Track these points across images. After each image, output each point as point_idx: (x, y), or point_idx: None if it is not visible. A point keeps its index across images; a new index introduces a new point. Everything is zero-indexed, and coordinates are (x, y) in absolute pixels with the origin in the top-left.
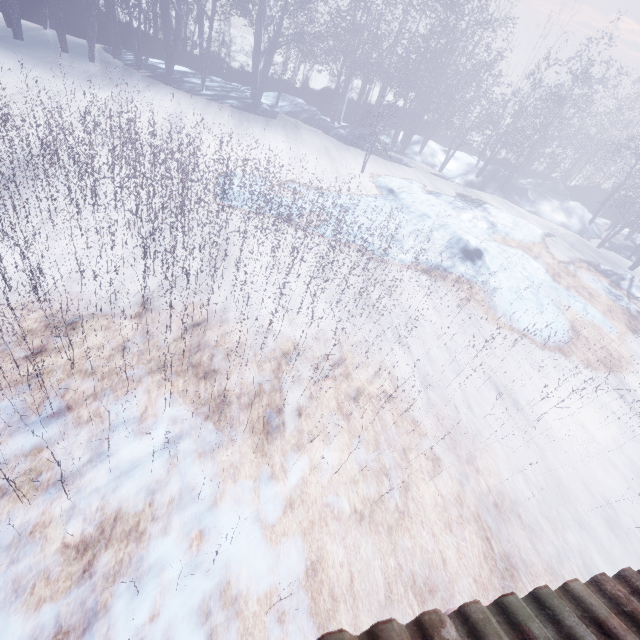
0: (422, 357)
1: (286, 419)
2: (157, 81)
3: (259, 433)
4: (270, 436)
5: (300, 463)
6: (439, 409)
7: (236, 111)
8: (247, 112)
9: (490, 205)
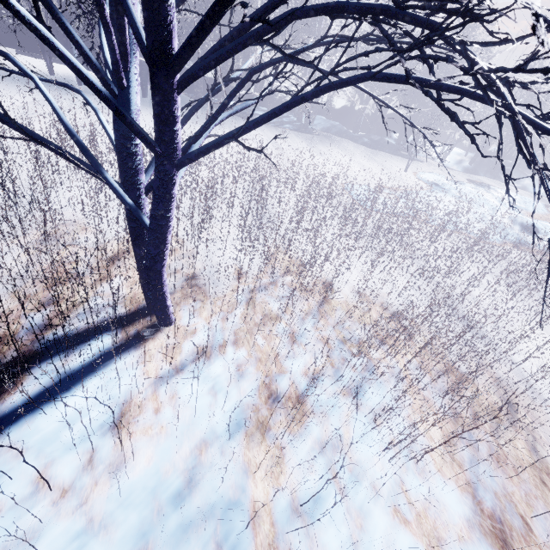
0: None
1: None
2: (236, 116)
3: None
4: None
5: None
6: None
7: (295, 133)
8: (301, 133)
9: (493, 186)
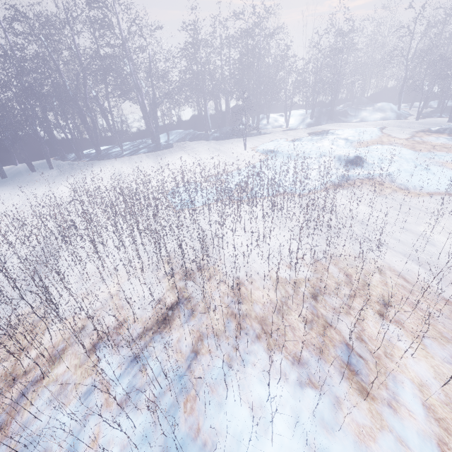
0: (397, 245)
1: (357, 351)
2: (94, 161)
3: (350, 377)
4: (361, 375)
5: (407, 389)
6: (451, 279)
7: (148, 154)
8: (155, 152)
9: (332, 130)
